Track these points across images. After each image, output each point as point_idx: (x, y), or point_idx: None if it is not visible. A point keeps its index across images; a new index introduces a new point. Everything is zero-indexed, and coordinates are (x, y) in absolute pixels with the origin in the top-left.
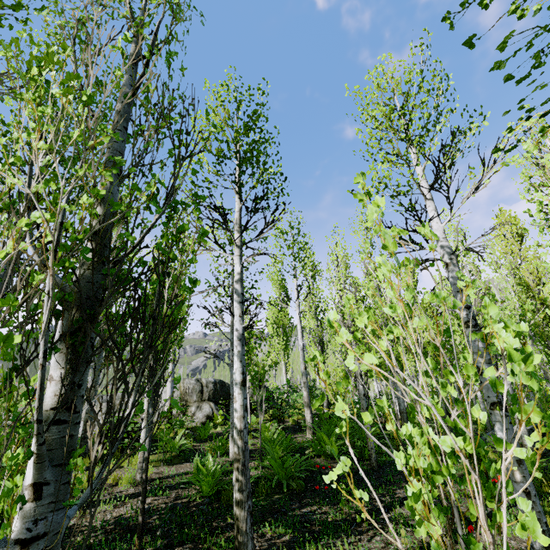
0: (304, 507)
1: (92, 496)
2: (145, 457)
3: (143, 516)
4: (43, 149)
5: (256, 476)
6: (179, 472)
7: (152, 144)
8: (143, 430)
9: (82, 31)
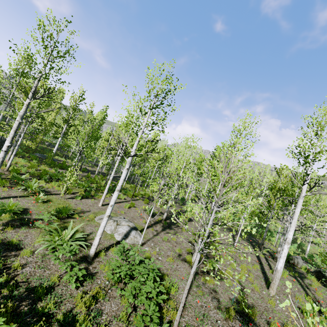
0: None
1: None
2: None
3: None
4: None
5: None
6: None
7: None
8: None
9: None
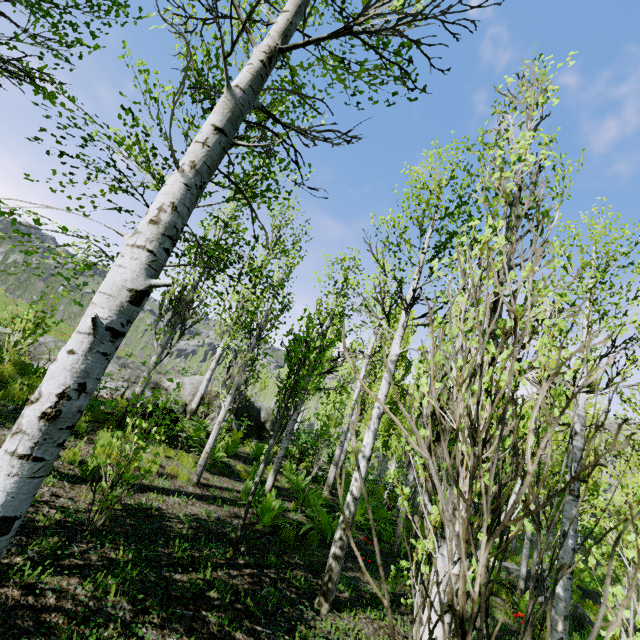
0: (349, 570)
1: (158, 481)
2: (256, 482)
3: (241, 531)
4: (545, 378)
5: (310, 525)
6: (223, 485)
7: (521, 327)
8: (213, 437)
9: (513, 213)
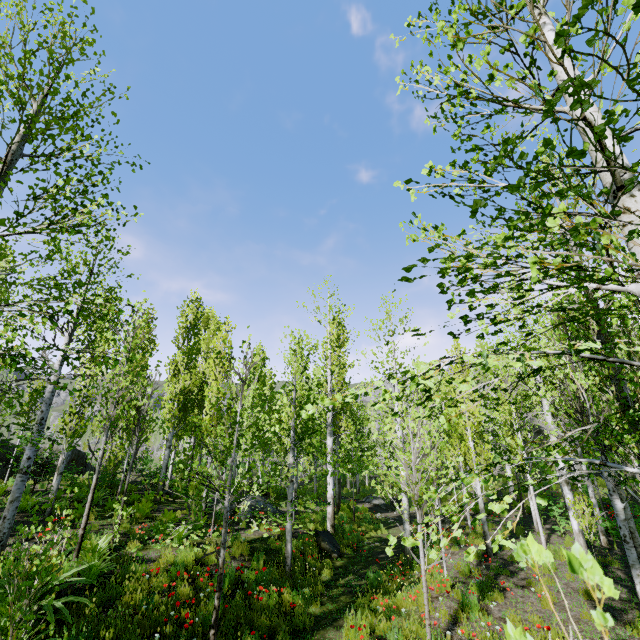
0: None
1: None
2: None
3: None
4: None
5: None
6: None
7: None
8: None
9: None
